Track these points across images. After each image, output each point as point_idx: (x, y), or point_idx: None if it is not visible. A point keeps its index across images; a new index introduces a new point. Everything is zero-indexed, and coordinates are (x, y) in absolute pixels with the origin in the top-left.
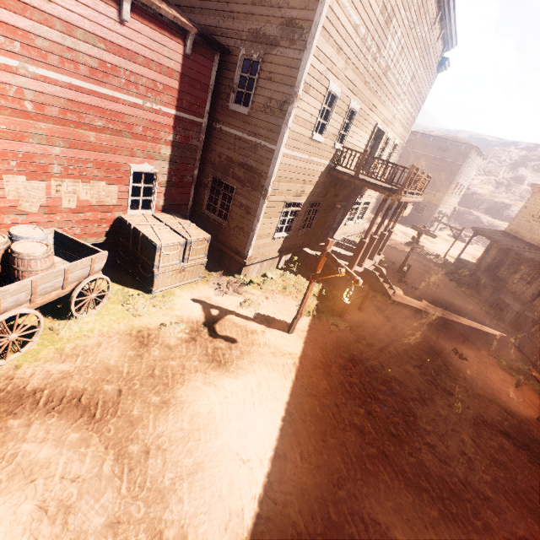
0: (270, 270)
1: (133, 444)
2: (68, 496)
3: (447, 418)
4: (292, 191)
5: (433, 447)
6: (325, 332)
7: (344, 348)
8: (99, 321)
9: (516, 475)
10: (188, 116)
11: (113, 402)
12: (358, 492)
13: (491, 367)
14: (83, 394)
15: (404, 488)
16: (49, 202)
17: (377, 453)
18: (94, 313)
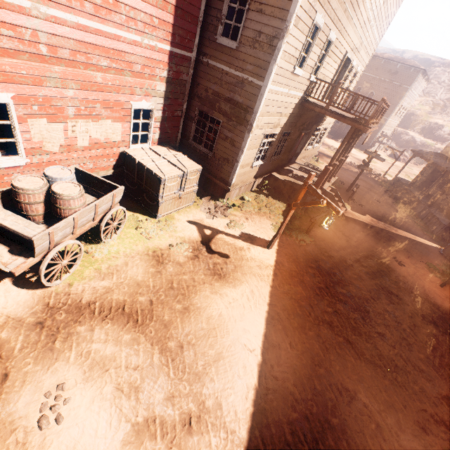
0: (246, 193)
1: (170, 341)
2: (134, 380)
3: (391, 312)
4: (271, 123)
5: (382, 335)
6: (295, 247)
7: (311, 259)
8: (121, 244)
9: (441, 353)
10: (179, 51)
11: (148, 310)
12: (332, 369)
13: (422, 271)
14: (125, 305)
15: (364, 366)
16: (67, 142)
17: (343, 341)
18: (116, 237)
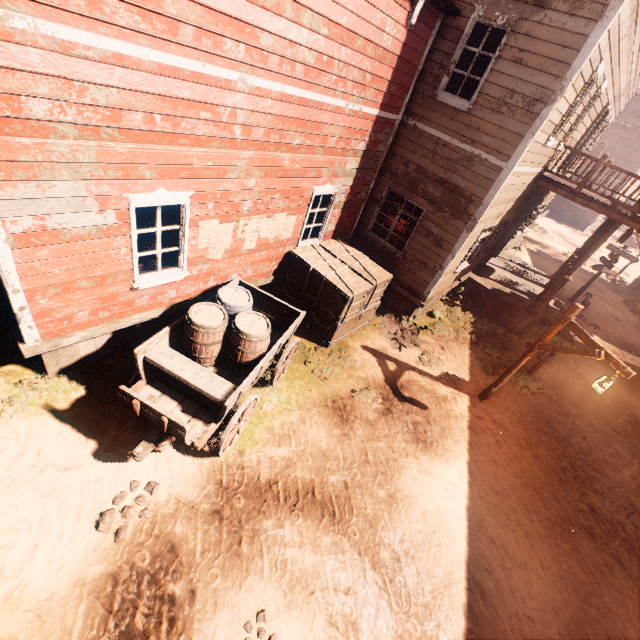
0: (434, 306)
1: (381, 549)
2: (348, 611)
3: None
4: (494, 214)
5: None
6: (517, 397)
7: (542, 419)
8: (290, 388)
9: None
10: (384, 114)
11: (344, 497)
12: (607, 610)
13: None
14: (314, 487)
15: None
16: (232, 246)
17: (613, 562)
18: (283, 378)
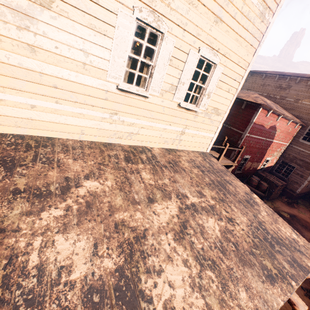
0: (296, 199)
1: None
2: None
3: None
4: None
5: None
6: None
7: None
8: None
9: None
10: (285, 143)
11: None
12: None
13: None
14: None
15: None
16: (248, 168)
17: None
18: None
